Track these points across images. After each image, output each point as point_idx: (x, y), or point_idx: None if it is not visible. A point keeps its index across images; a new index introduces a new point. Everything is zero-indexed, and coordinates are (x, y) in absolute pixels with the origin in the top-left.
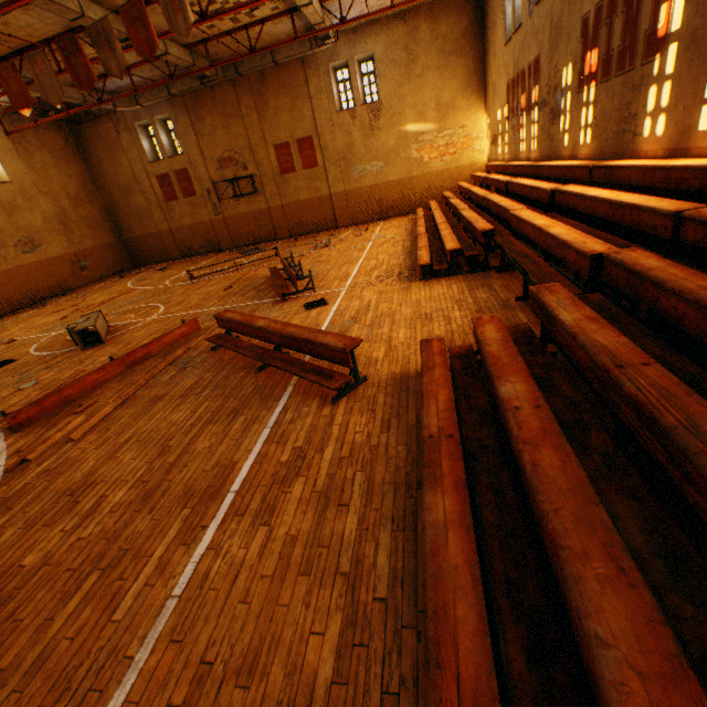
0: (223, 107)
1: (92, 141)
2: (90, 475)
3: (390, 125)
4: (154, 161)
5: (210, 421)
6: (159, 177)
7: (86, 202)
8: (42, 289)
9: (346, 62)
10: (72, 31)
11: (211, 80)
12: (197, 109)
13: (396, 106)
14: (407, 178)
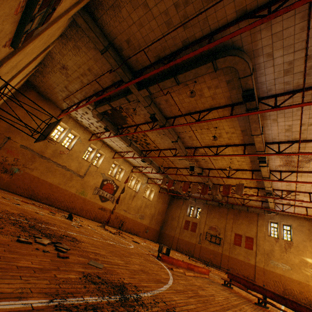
0: (220, 213)
1: (174, 202)
2: (201, 286)
3: (296, 253)
4: (188, 215)
5: (242, 303)
6: (186, 220)
7: (160, 215)
8: (134, 230)
9: (276, 221)
10: (198, 182)
11: (221, 205)
12: (211, 209)
13: (300, 247)
14: (304, 282)
